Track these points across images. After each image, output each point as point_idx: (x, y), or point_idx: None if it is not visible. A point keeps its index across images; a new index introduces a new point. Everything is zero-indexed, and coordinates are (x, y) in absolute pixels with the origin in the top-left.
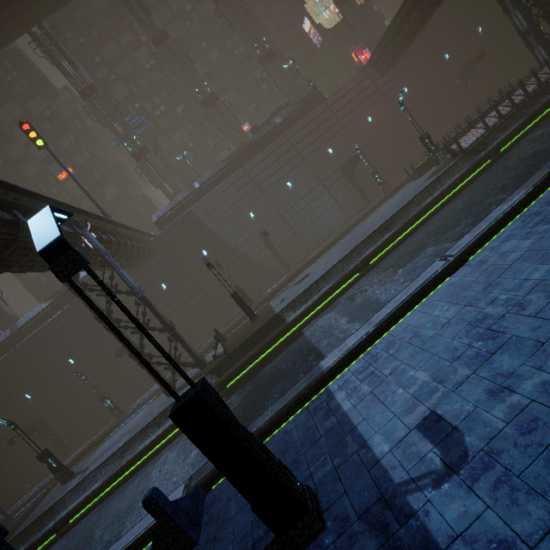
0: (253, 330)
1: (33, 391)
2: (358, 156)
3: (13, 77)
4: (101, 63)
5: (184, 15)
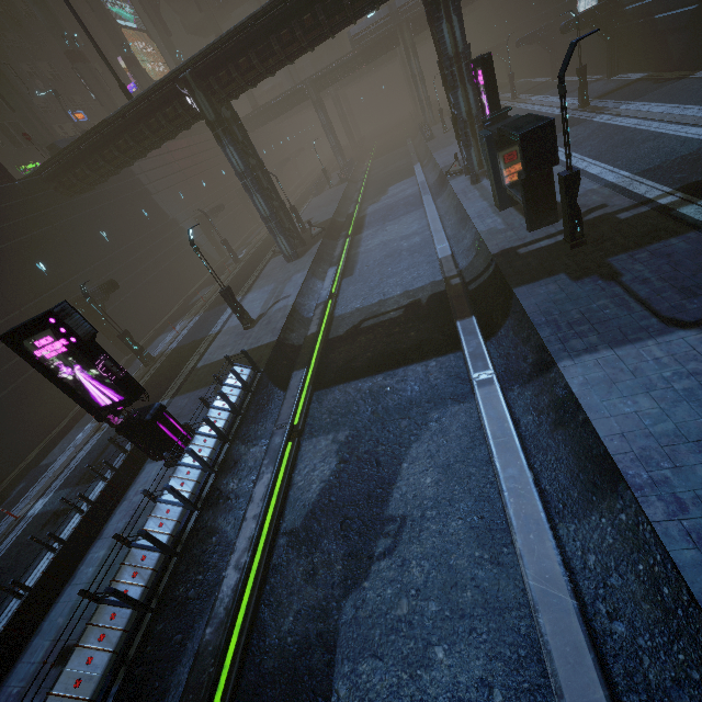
0: (322, 226)
1: None
2: None
3: None
4: None
5: None
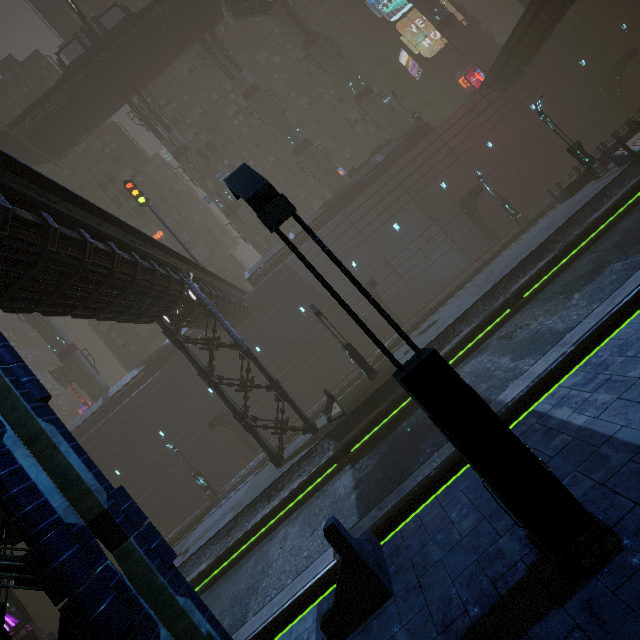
0: (374, 387)
1: (122, 467)
2: (481, 186)
3: (111, 149)
4: (192, 125)
5: (272, 68)
